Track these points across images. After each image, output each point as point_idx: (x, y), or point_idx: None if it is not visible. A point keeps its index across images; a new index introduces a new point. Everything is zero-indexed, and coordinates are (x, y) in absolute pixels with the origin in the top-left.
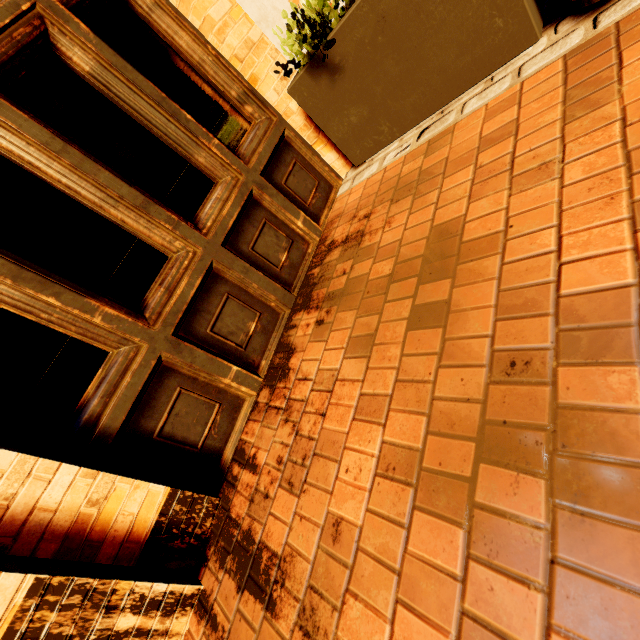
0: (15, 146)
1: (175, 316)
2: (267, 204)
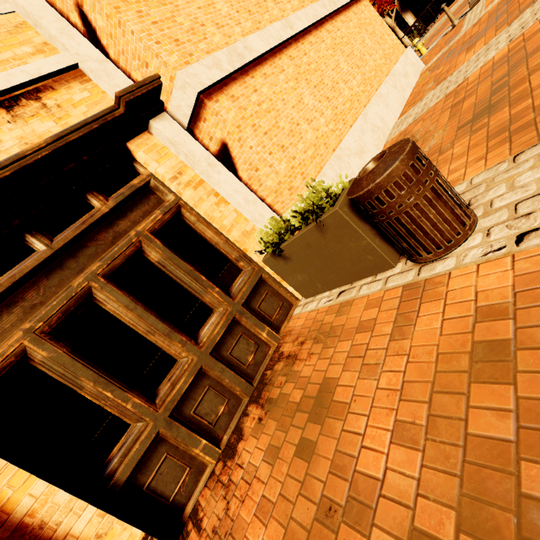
0: (113, 307)
1: (173, 403)
2: (244, 323)
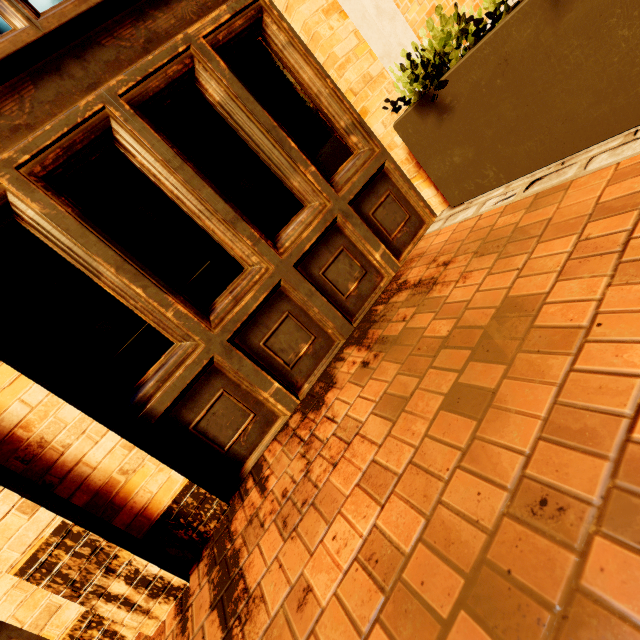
0: (146, 161)
1: (234, 324)
2: (348, 232)
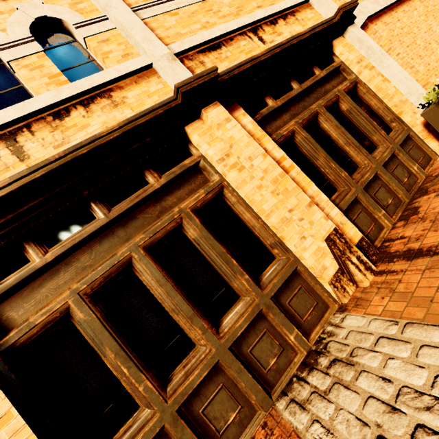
0: (328, 126)
1: (364, 183)
2: (400, 157)
